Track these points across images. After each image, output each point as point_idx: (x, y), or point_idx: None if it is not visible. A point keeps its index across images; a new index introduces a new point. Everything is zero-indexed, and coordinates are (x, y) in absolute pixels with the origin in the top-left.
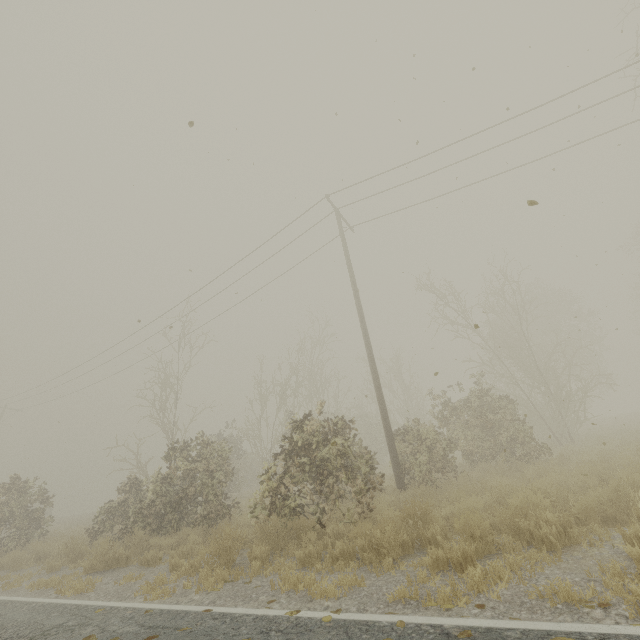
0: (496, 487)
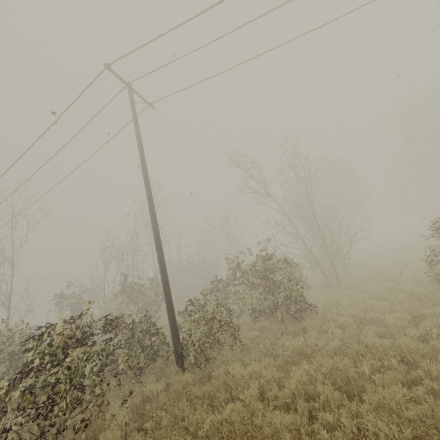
0: (231, 415)
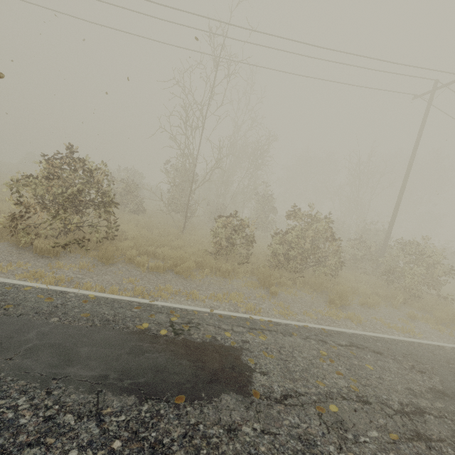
0: None
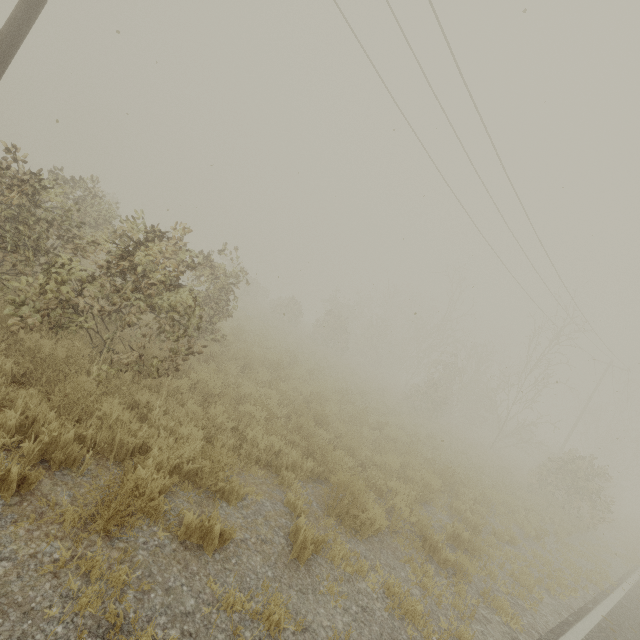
0: None
